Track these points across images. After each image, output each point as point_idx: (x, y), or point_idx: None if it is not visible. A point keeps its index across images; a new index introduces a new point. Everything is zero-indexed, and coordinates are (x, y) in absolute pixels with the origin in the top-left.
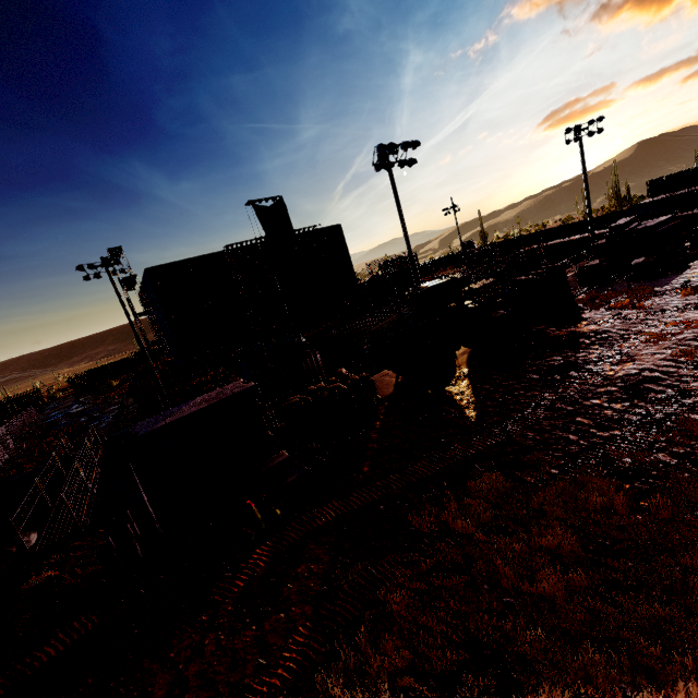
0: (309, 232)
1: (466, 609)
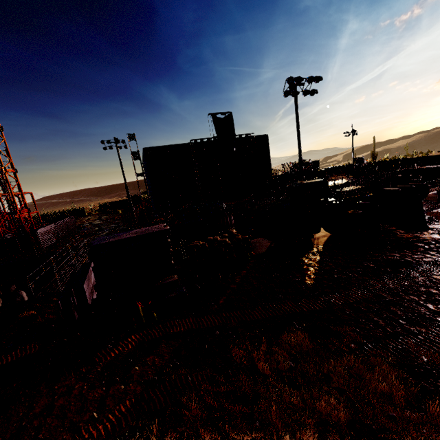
0: (245, 138)
1: (235, 436)
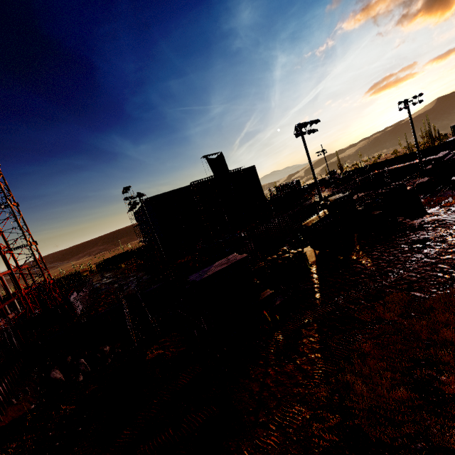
0: (236, 171)
1: (405, 348)
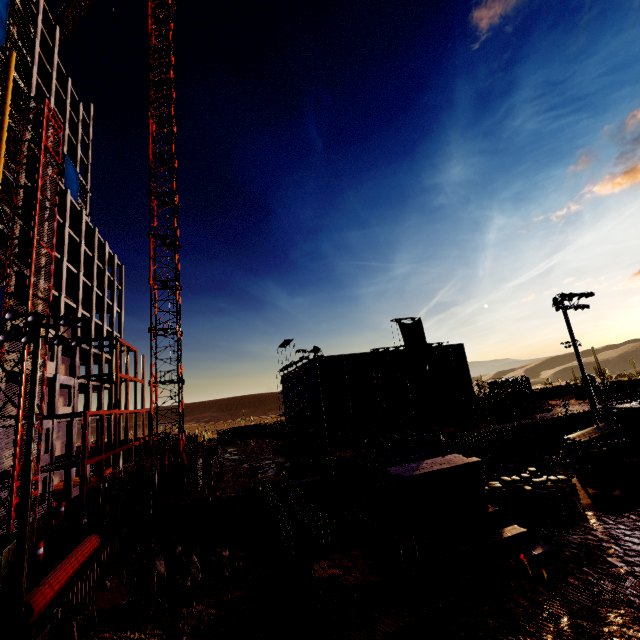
0: (436, 347)
1: None
